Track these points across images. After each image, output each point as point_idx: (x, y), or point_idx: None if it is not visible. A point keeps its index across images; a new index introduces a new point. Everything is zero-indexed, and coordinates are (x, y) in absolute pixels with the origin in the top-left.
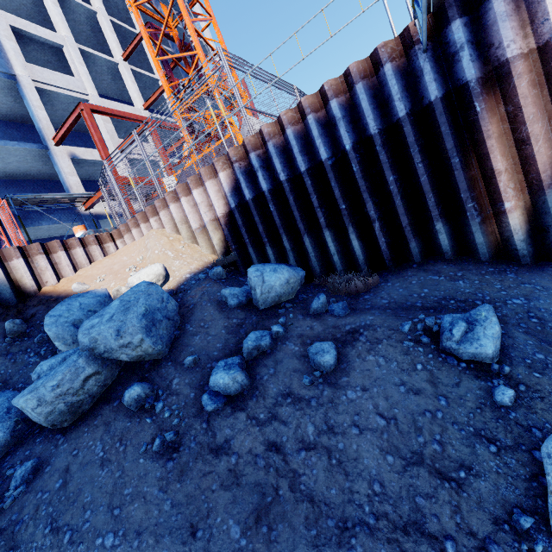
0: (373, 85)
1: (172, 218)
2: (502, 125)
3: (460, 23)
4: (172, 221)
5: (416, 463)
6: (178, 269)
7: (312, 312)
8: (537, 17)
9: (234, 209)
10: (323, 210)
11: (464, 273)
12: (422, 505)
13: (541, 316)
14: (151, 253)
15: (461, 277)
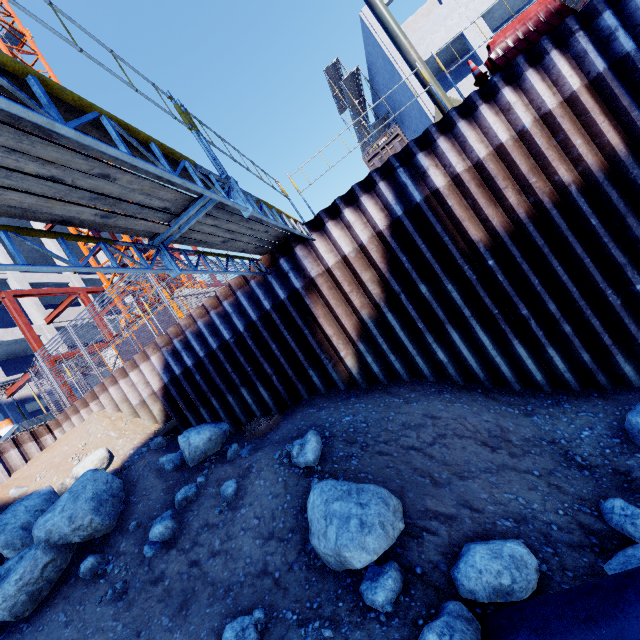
0: (248, 291)
1: (113, 399)
2: (325, 309)
3: (283, 260)
4: (112, 401)
5: (270, 538)
6: (121, 447)
7: (229, 459)
8: (320, 257)
9: (168, 383)
10: (237, 373)
11: (328, 403)
12: (268, 560)
13: (356, 426)
14: (94, 437)
15: (325, 407)
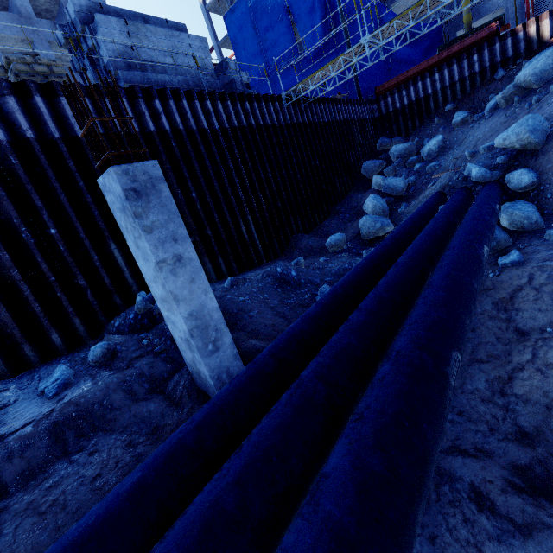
0: None
1: None
2: None
3: None
4: None
5: None
6: None
7: None
8: None
9: None
10: None
11: None
12: None
13: None
14: None
15: None
